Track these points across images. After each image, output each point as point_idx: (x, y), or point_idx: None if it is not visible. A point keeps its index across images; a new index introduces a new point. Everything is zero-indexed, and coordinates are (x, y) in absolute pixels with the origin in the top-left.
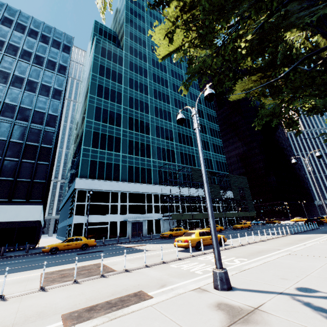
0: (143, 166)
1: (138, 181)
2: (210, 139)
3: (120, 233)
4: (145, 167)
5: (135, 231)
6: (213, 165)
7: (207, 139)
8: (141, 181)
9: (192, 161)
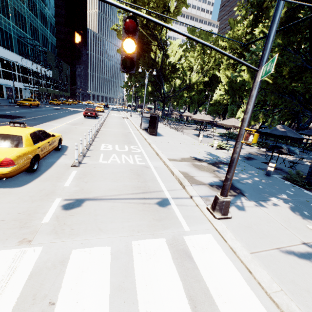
0: (6, 29)
1: (5, 46)
2: (48, 14)
3: (0, 94)
4: (8, 31)
5: (8, 95)
6: (49, 46)
7: (47, 14)
8: (7, 47)
9: (38, 36)
